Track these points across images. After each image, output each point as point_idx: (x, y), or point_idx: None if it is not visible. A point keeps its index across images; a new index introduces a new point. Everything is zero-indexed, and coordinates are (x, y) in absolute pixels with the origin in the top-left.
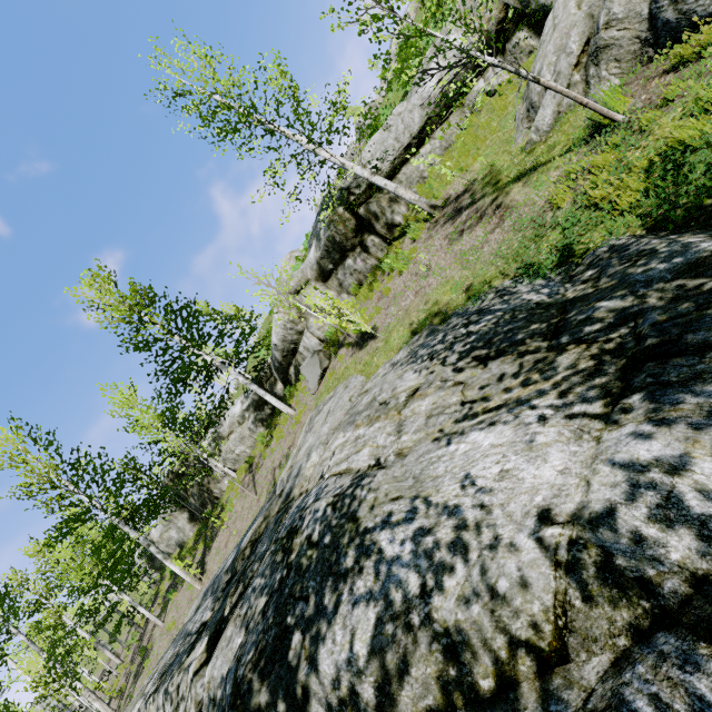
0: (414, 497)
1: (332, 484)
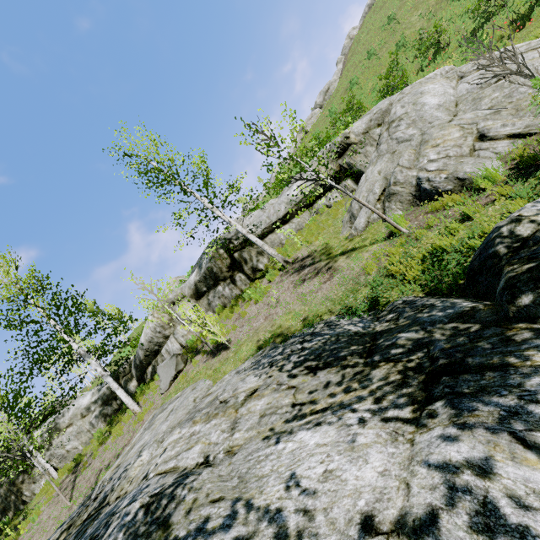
0: (236, 499)
1: (153, 484)
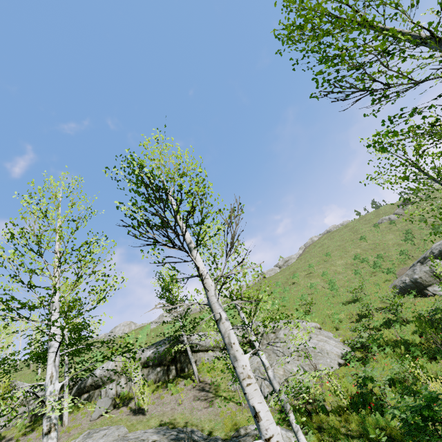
0: None
1: None
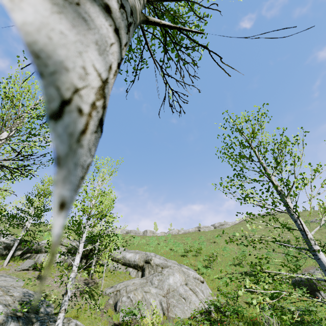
0: None
1: None
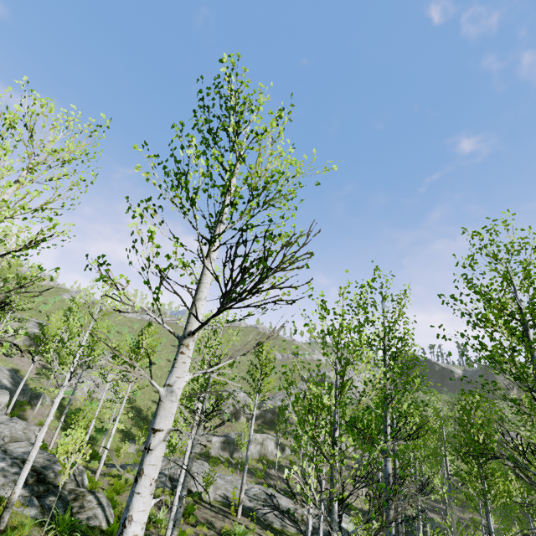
0: None
1: None
